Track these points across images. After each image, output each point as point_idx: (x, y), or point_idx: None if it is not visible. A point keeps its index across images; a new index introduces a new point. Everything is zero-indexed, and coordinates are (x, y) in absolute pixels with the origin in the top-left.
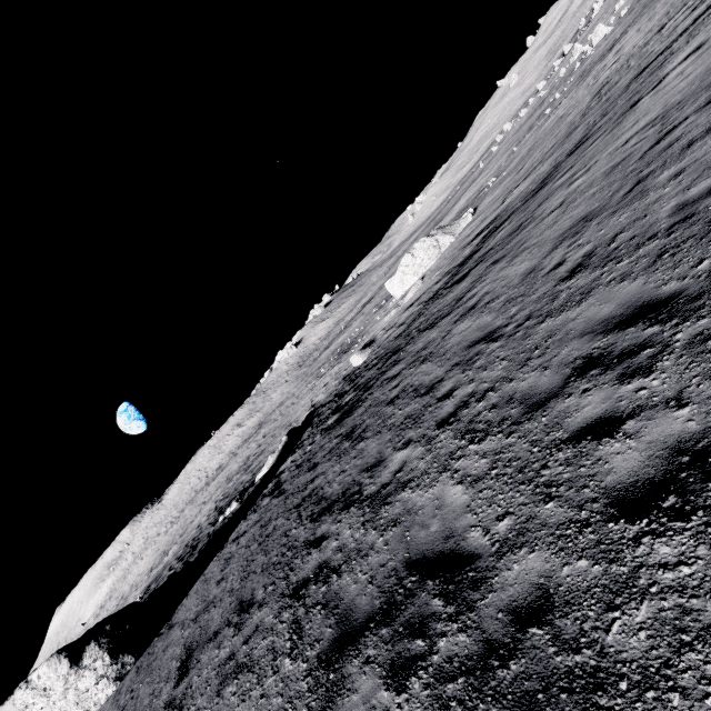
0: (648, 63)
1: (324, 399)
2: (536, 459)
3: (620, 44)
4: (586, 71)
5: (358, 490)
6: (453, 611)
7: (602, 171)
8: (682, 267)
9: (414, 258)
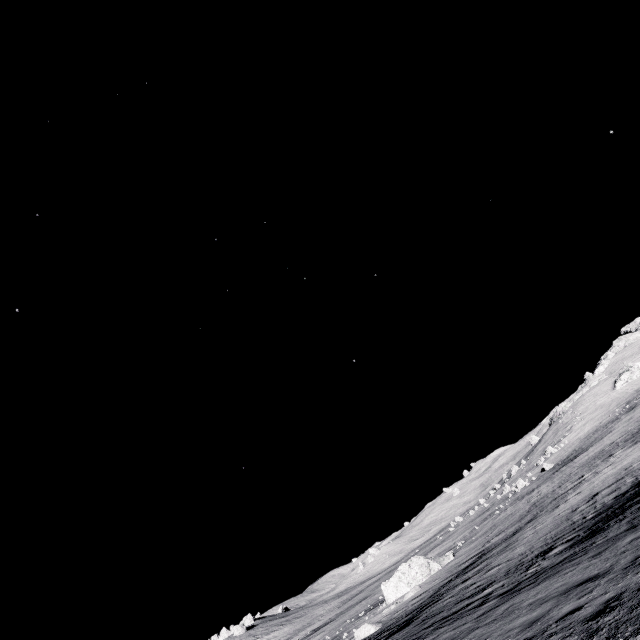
0: (558, 496)
1: None
2: (559, 552)
3: (538, 489)
4: (519, 497)
5: (467, 604)
6: (547, 568)
7: (551, 521)
8: (587, 523)
9: (410, 568)
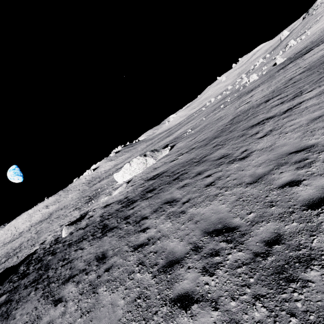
0: (252, 124)
1: (41, 248)
2: None
3: (254, 92)
4: (240, 95)
5: None
6: None
7: (171, 246)
8: None
9: (131, 166)
